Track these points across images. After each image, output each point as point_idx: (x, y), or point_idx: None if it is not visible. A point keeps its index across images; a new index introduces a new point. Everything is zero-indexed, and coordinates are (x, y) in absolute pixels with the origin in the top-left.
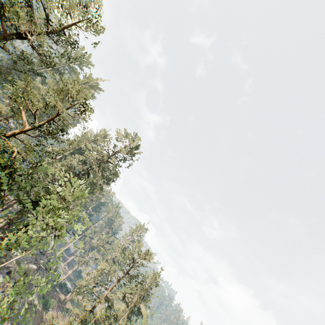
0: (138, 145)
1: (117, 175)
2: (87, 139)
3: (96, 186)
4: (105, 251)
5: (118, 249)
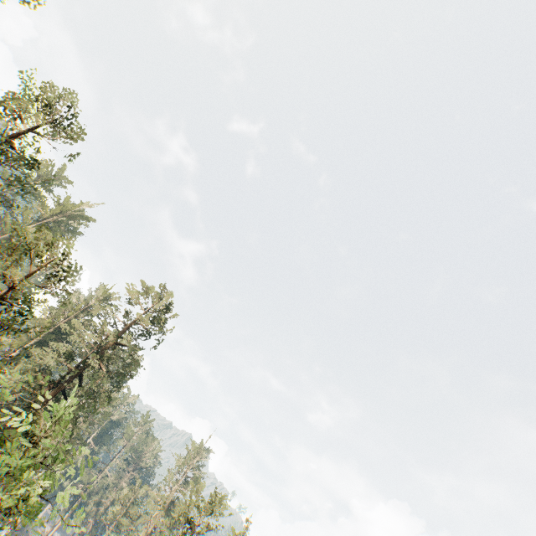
0: (170, 304)
1: (137, 366)
2: (71, 310)
3: (99, 395)
4: (132, 522)
5: (157, 509)
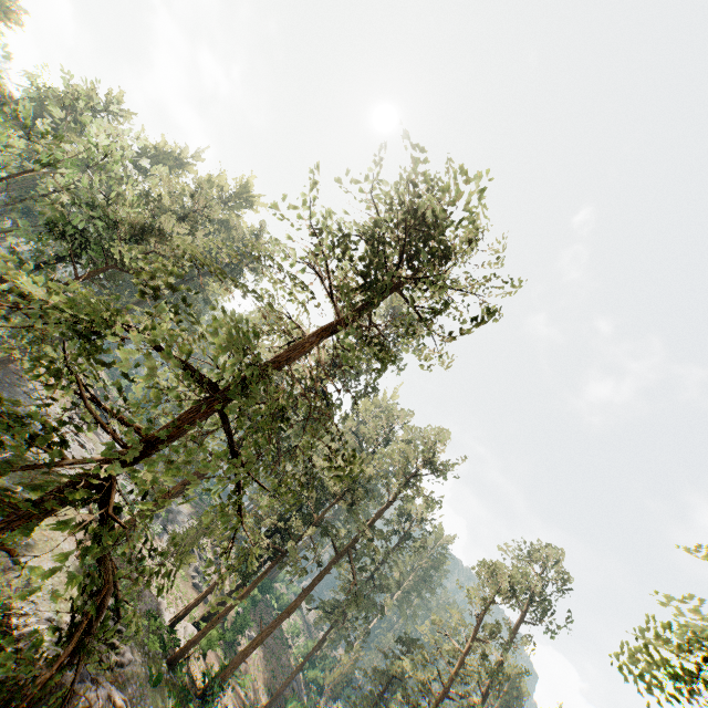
0: None
1: None
2: None
3: None
4: None
5: None
